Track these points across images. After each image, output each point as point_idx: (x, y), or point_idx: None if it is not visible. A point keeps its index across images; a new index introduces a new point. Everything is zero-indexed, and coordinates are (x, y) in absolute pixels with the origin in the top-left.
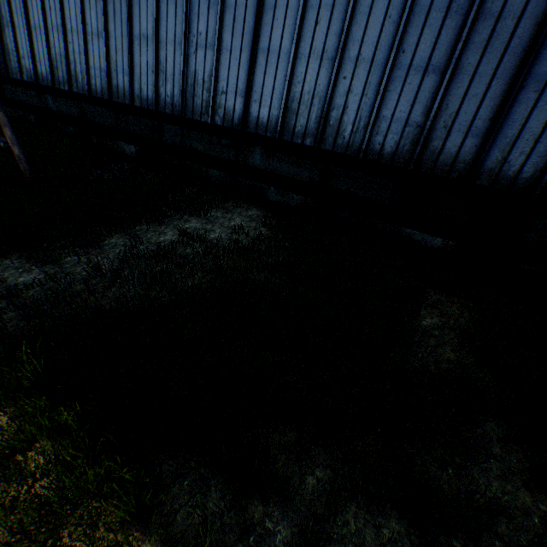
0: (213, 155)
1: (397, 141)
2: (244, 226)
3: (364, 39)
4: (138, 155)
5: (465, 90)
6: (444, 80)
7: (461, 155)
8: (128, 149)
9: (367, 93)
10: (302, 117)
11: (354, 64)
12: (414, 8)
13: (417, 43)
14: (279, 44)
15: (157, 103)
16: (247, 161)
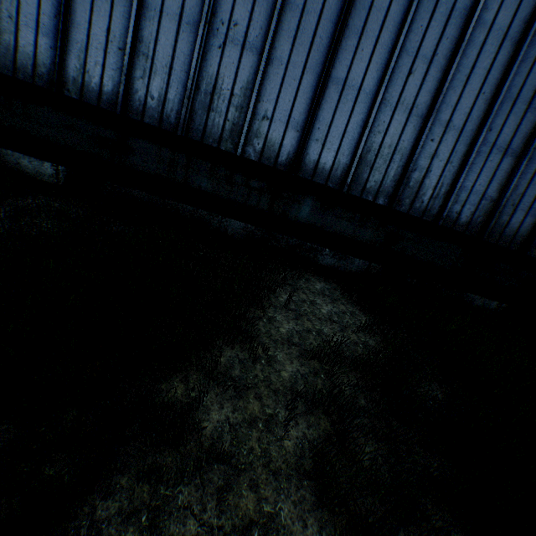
0: (229, 197)
1: (472, 211)
2: (337, 312)
3: (457, 106)
4: (58, 179)
5: (531, 176)
6: (522, 165)
7: (520, 230)
8: (33, 166)
9: (451, 160)
10: (377, 171)
11: (443, 128)
12: (504, 93)
13: (502, 125)
14: (361, 80)
15: (125, 103)
16: (287, 213)
